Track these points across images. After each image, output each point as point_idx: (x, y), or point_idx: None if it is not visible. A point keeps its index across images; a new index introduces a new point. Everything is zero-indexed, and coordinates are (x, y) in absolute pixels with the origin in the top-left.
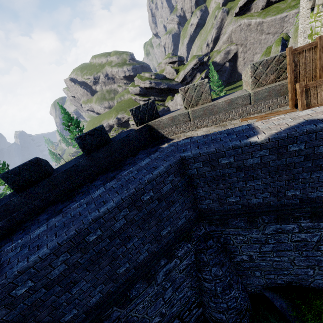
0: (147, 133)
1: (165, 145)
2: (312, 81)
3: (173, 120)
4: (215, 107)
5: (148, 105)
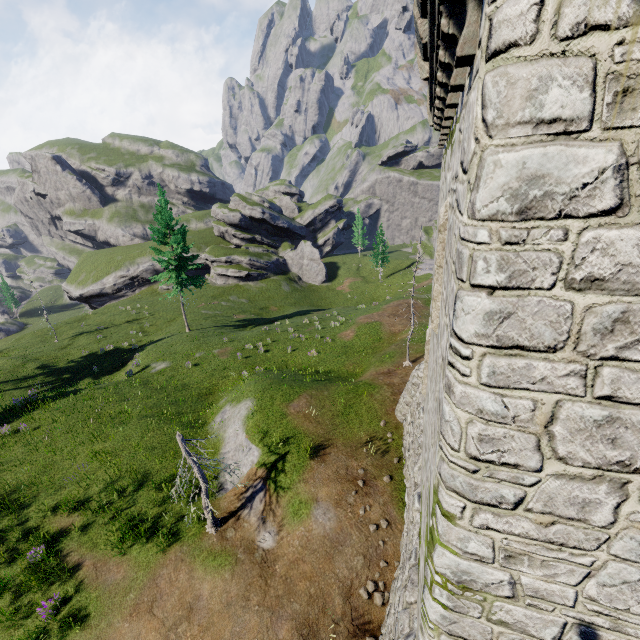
0: None
1: None
2: None
3: None
4: None
5: None
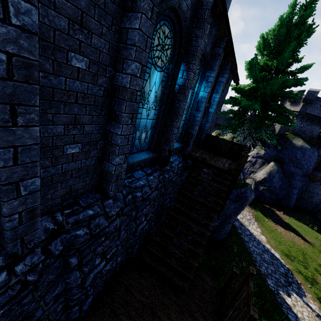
0: None
1: None
2: None
3: None
4: None
5: None
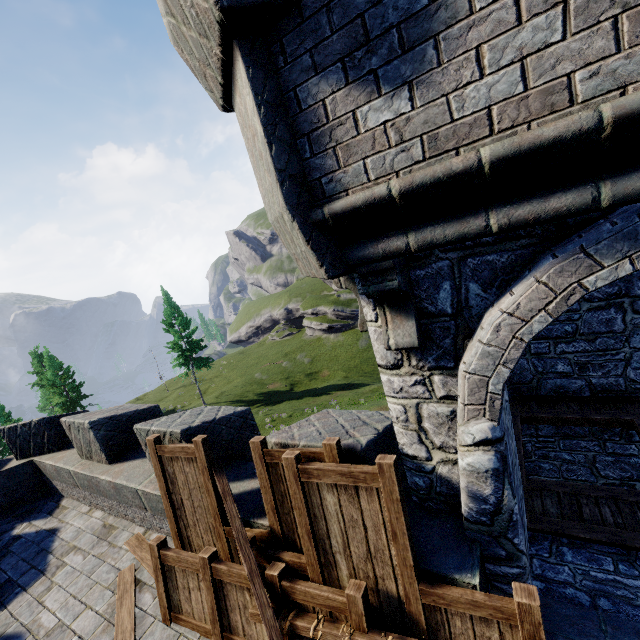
0: (30, 477)
1: (23, 526)
2: (211, 533)
3: (58, 473)
4: (101, 485)
5: (32, 426)
